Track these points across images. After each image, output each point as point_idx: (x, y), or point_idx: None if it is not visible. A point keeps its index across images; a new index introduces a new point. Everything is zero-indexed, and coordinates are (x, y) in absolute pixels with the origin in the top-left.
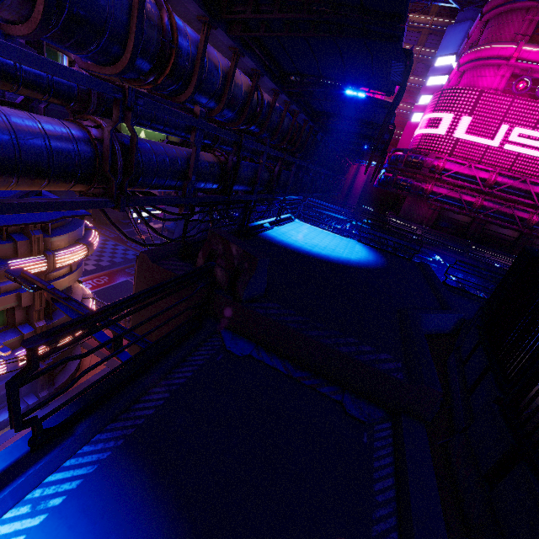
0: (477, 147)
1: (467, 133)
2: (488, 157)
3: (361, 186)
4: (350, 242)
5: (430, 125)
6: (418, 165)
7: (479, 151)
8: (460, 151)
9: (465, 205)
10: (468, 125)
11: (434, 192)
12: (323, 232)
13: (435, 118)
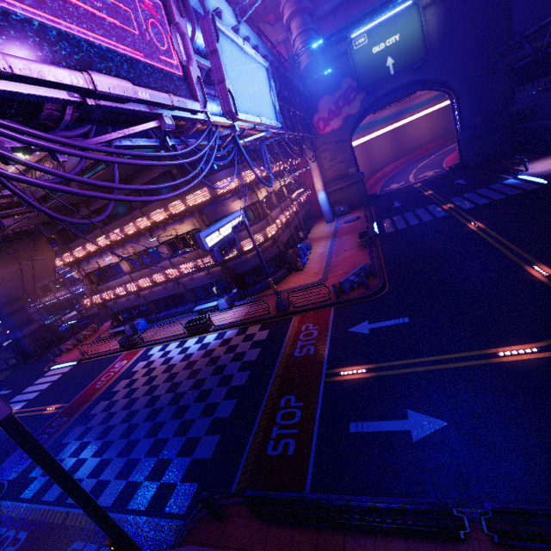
0: None
1: None
2: None
3: None
4: None
5: None
6: None
7: None
8: None
9: None
10: None
11: None
12: None
13: None
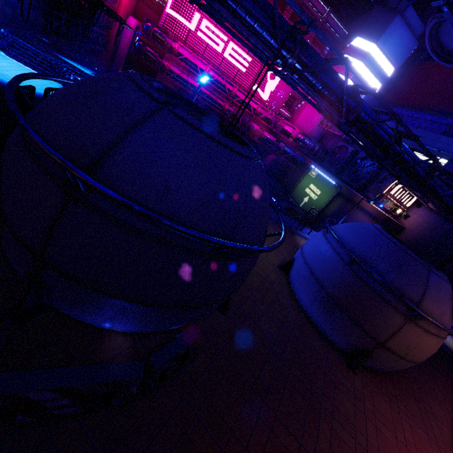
0: (201, 42)
1: (195, 27)
2: (207, 53)
3: (127, 48)
4: (54, 84)
5: (172, 7)
6: (161, 42)
7: (202, 45)
8: (190, 40)
9: (190, 87)
10: (196, 19)
11: (172, 71)
12: (29, 70)
13: (175, 1)
